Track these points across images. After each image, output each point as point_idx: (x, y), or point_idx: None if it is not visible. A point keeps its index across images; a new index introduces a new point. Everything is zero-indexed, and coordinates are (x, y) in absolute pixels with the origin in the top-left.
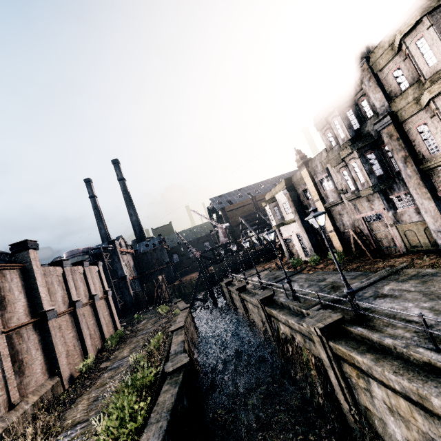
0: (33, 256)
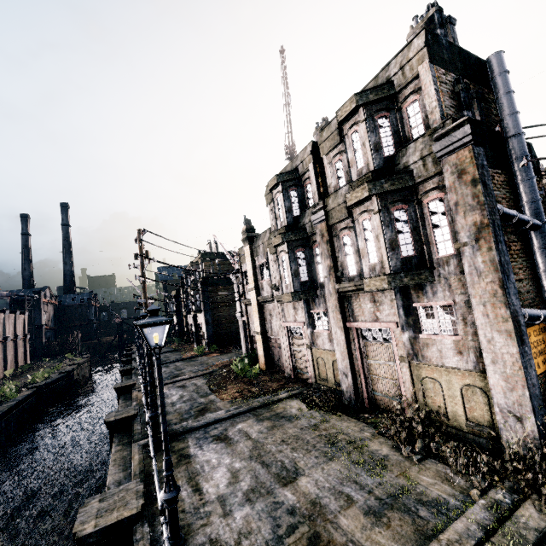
0: None
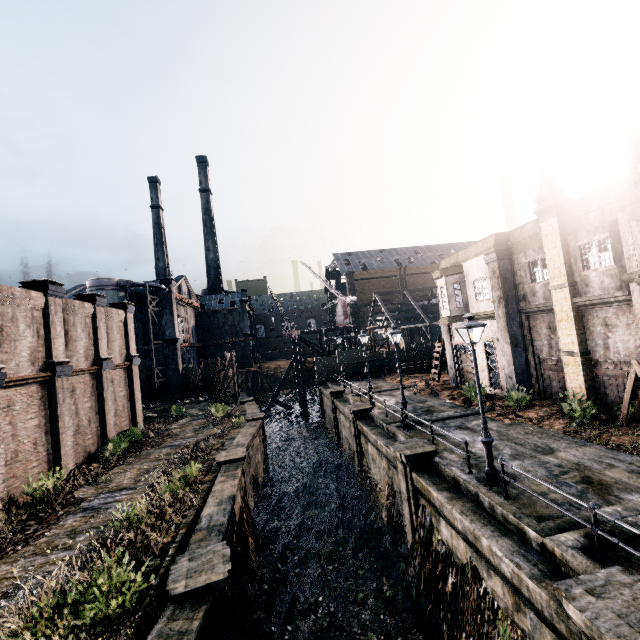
0: None
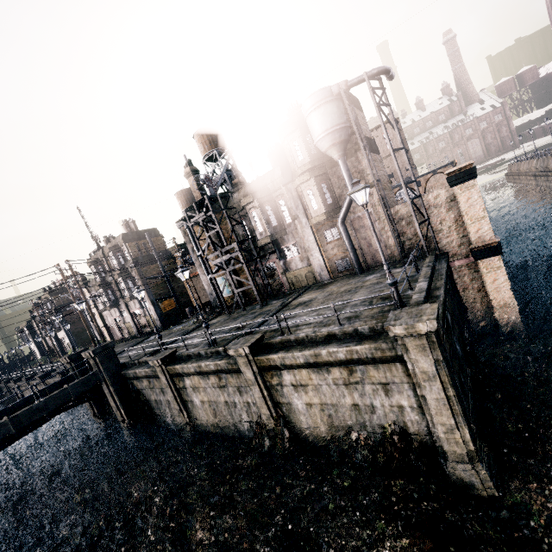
0: None
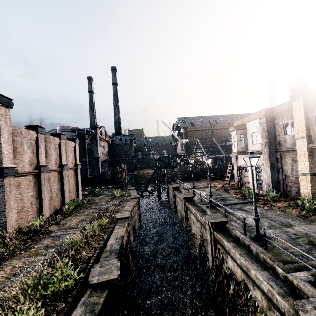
0: (3, 112)
